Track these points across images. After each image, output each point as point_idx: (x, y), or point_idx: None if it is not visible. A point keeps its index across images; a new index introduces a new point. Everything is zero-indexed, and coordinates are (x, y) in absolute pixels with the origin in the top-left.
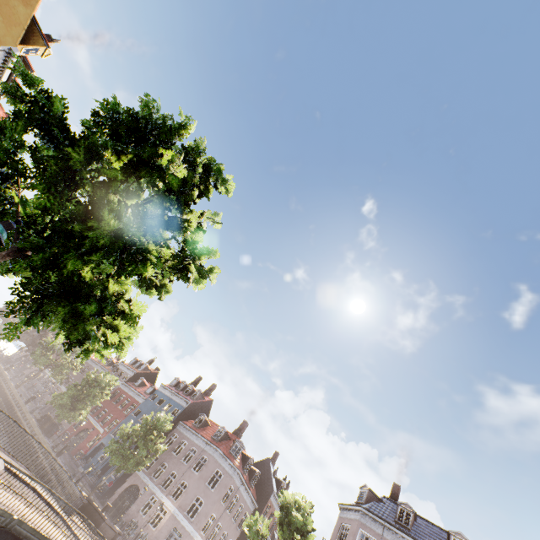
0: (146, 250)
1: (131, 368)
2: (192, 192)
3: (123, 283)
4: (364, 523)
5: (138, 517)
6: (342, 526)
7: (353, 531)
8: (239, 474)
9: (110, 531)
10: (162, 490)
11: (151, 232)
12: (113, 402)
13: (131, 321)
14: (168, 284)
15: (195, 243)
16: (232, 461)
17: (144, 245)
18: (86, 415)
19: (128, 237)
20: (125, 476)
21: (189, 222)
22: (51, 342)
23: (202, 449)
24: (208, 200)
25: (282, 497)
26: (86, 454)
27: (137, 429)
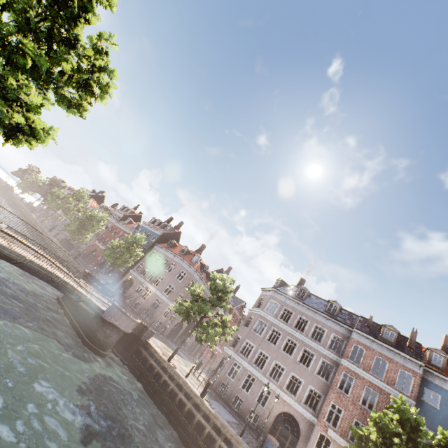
0: (22, 44)
1: (120, 212)
2: (74, 4)
3: (28, 86)
4: (274, 296)
5: (134, 294)
6: (261, 299)
7: (267, 300)
8: (197, 274)
9: (109, 292)
10: (147, 281)
11: (51, 49)
12: (111, 234)
13: (34, 110)
14: (85, 104)
15: (85, 56)
16: (192, 266)
17: (18, 39)
18: (94, 242)
19: (2, 30)
20: (124, 275)
21: (77, 36)
22: (56, 191)
23: (172, 259)
24: (94, 15)
25: (212, 275)
26: (98, 263)
27: (122, 243)
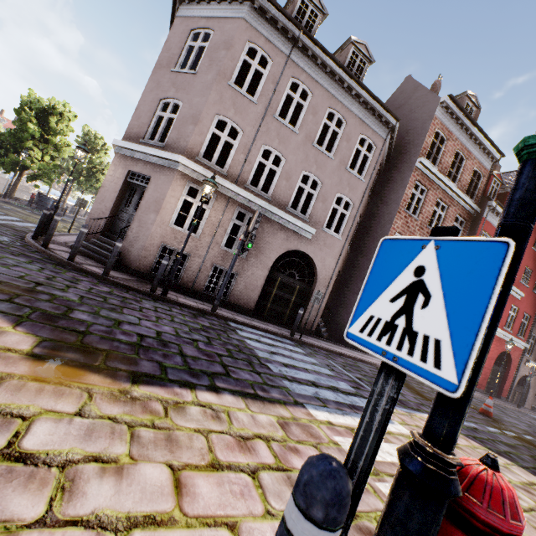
0: None
1: None
2: None
3: None
4: None
5: None
6: None
7: None
8: (258, 4)
9: None
10: None
11: None
12: None
13: None
14: None
15: None
16: None
17: None
18: None
19: None
20: None
21: None
22: None
23: None
24: None
25: None
26: None
27: None
